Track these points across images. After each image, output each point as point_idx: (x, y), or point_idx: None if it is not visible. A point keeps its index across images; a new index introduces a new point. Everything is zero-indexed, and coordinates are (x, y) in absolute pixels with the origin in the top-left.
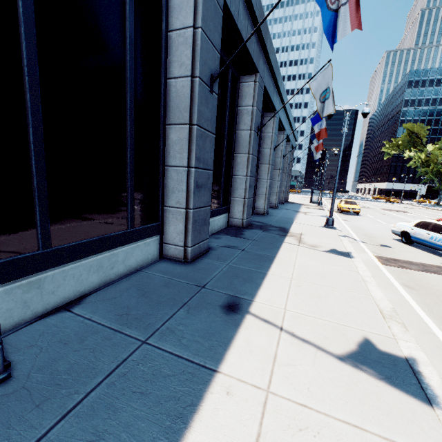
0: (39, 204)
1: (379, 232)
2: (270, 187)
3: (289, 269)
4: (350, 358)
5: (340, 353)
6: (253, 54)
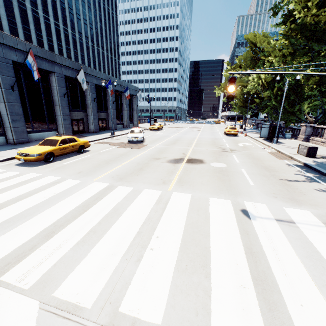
0: None
1: None
2: (96, 119)
3: None
4: None
5: None
6: (46, 67)
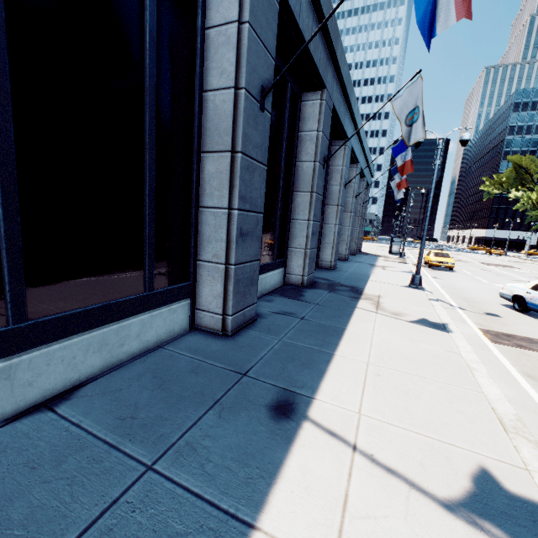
0: (8, 260)
1: (482, 294)
2: (339, 234)
3: (365, 348)
4: (462, 505)
5: (446, 497)
6: (319, 63)
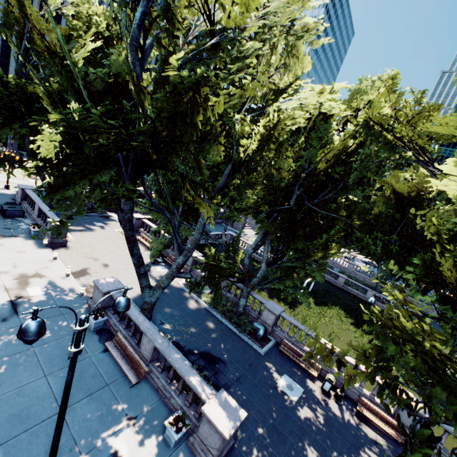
0: None
1: None
2: None
3: None
4: None
5: None
6: None
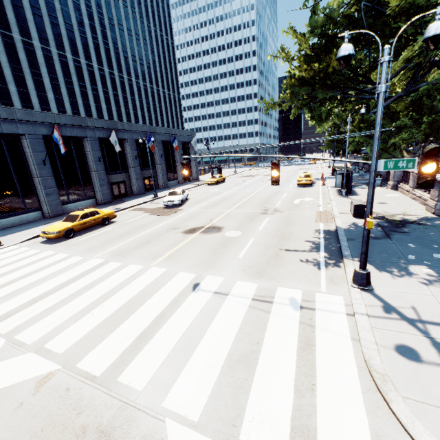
0: None
1: None
2: (140, 179)
3: None
4: None
5: None
6: (77, 134)
